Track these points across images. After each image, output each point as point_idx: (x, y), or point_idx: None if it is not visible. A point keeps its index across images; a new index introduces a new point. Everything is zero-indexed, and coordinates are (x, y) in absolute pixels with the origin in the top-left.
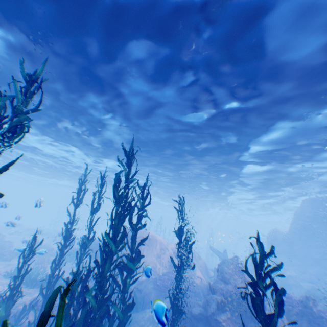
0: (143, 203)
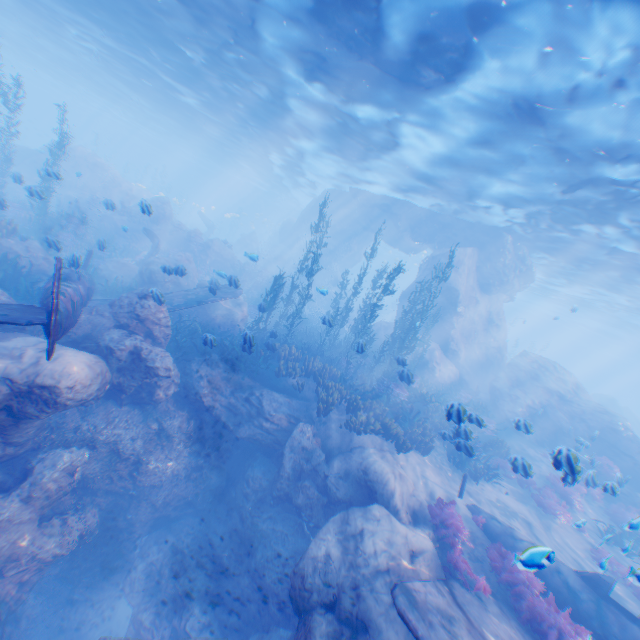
0: (18, 95)
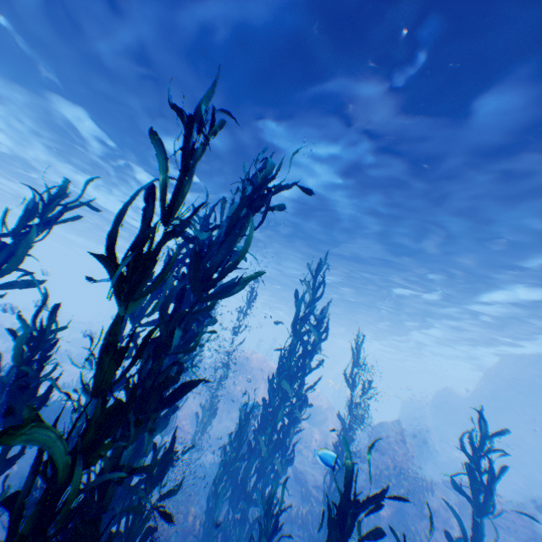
0: (319, 338)
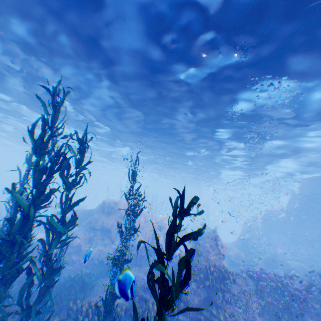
0: (81, 159)
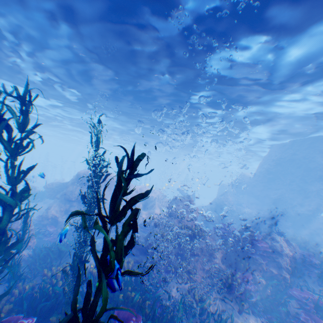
0: (24, 121)
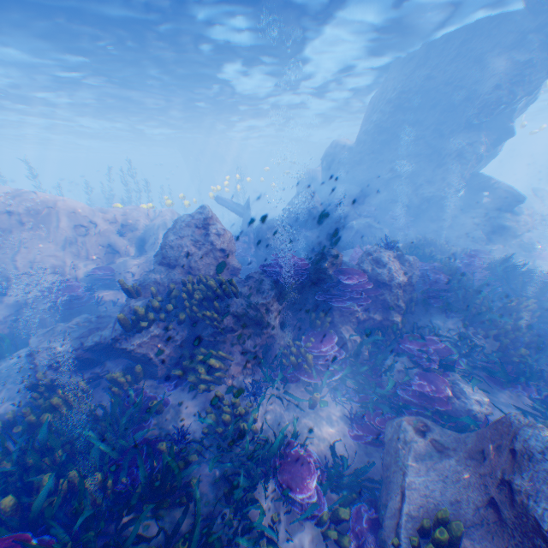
0: None
